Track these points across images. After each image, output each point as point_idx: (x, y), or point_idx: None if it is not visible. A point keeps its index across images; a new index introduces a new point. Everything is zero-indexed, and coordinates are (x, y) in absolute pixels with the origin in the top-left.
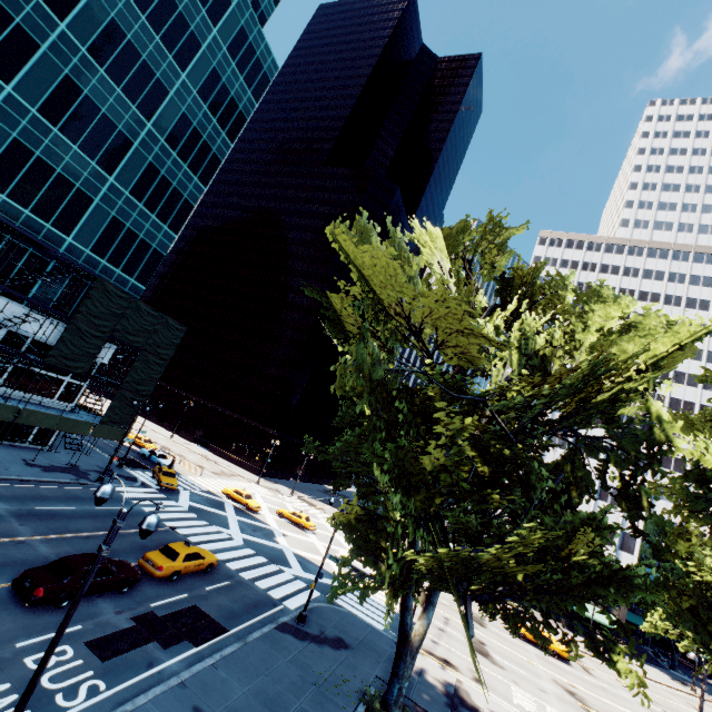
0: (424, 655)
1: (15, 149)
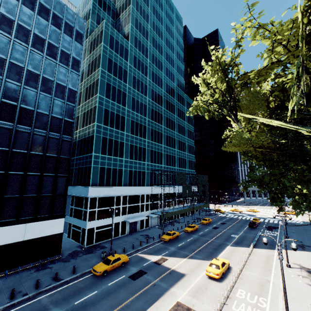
0: None
1: (179, 159)
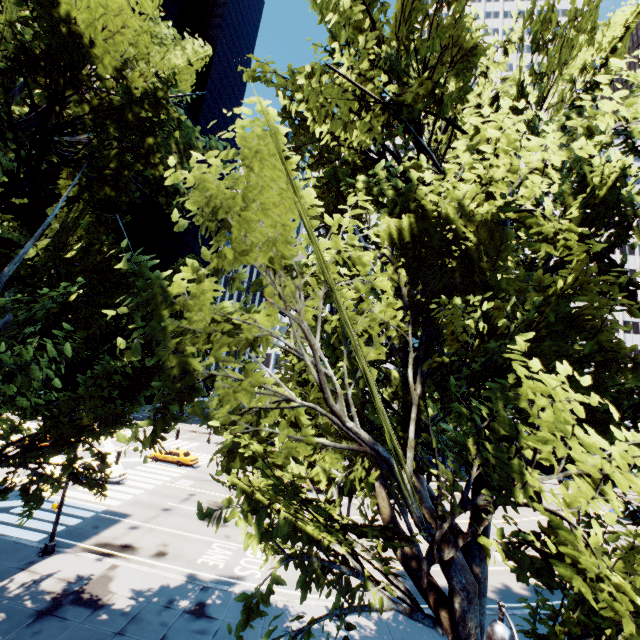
0: (80, 553)
1: None
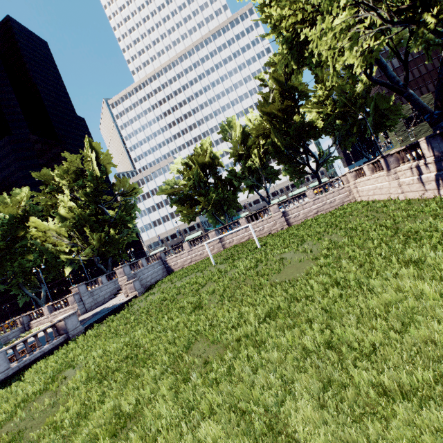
0: None
1: None
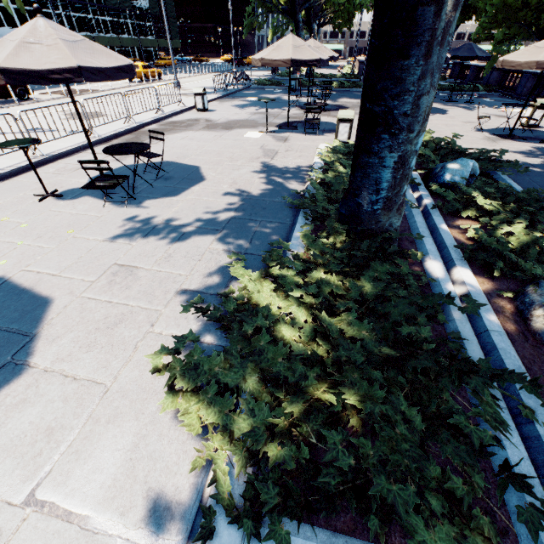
0: None
1: None
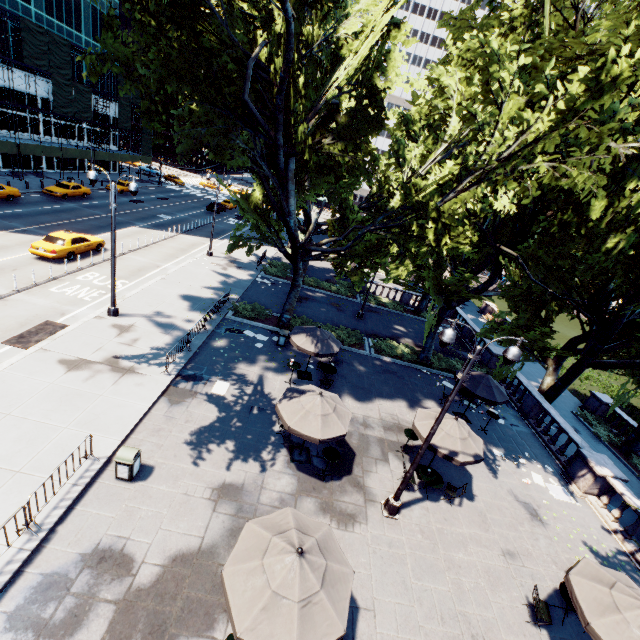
0: None
1: None
